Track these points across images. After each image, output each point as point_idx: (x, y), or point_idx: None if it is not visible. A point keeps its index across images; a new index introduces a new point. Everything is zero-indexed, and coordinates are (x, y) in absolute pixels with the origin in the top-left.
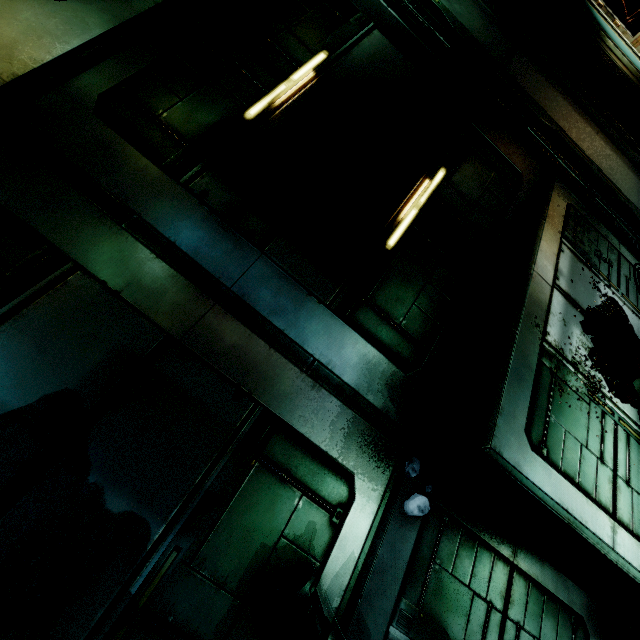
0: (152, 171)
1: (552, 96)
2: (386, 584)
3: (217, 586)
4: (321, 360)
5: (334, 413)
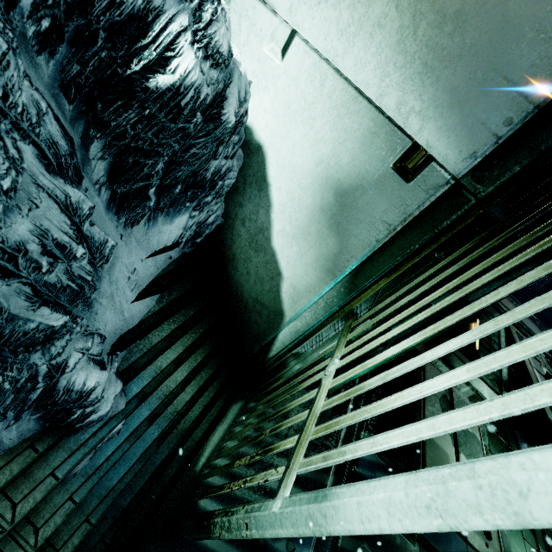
0: None
1: None
2: None
3: None
4: (478, 390)
5: None
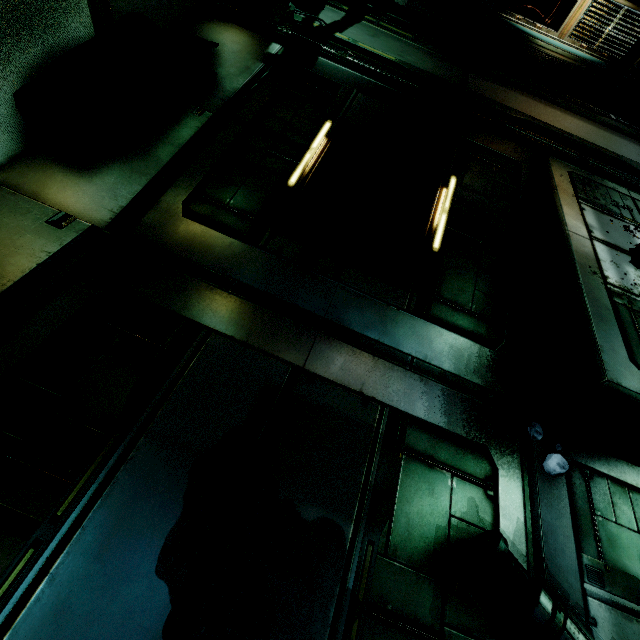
0: (236, 245)
1: (512, 96)
2: (561, 543)
3: (416, 571)
4: (418, 356)
5: (447, 399)
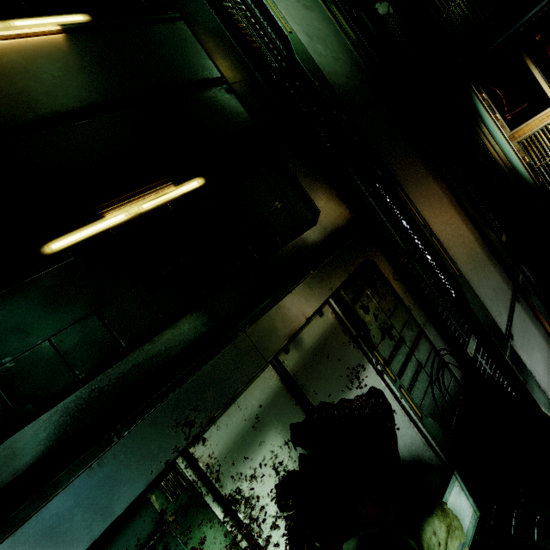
0: None
1: (406, 154)
2: None
3: None
4: None
5: None
